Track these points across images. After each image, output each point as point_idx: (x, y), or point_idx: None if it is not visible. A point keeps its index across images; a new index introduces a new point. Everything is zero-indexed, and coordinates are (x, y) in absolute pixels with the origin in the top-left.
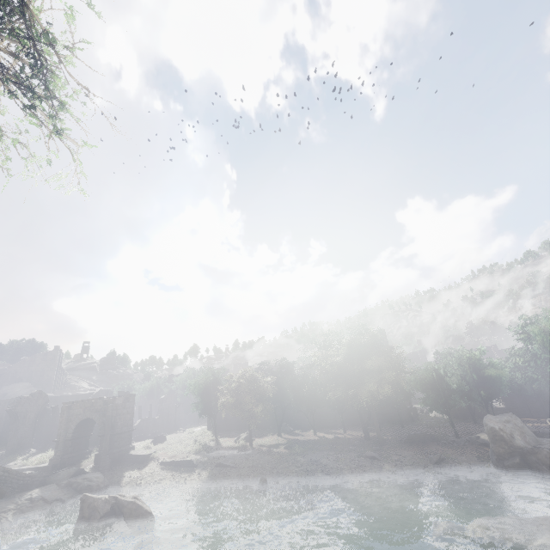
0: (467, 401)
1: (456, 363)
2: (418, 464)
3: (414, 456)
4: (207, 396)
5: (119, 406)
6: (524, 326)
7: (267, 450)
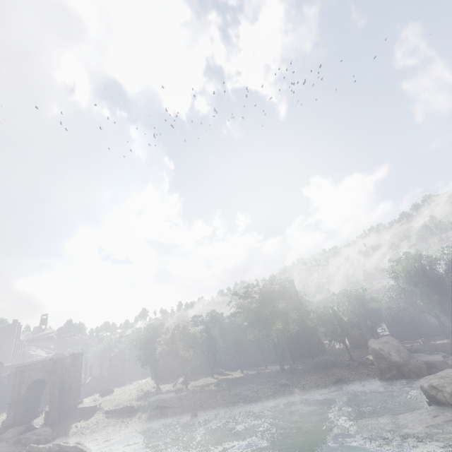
0: (357, 331)
1: (346, 301)
2: (321, 385)
3: (318, 380)
4: (148, 349)
5: (68, 365)
6: (393, 267)
7: (200, 390)
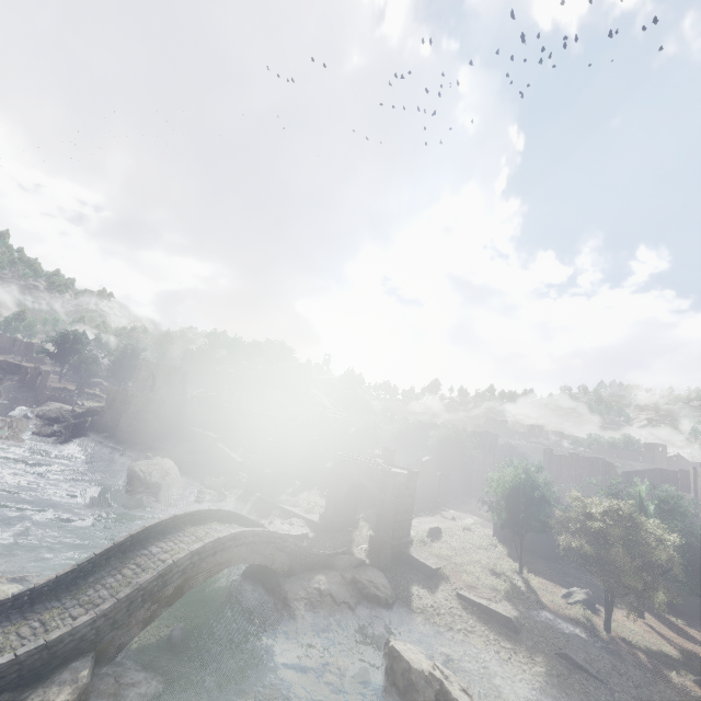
0: None
1: None
2: None
3: None
4: (518, 506)
5: (402, 486)
6: None
7: (654, 667)
